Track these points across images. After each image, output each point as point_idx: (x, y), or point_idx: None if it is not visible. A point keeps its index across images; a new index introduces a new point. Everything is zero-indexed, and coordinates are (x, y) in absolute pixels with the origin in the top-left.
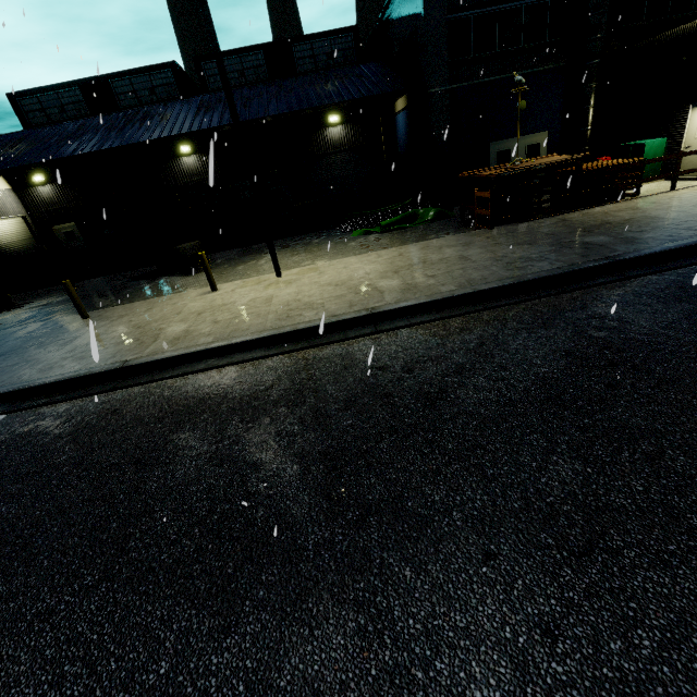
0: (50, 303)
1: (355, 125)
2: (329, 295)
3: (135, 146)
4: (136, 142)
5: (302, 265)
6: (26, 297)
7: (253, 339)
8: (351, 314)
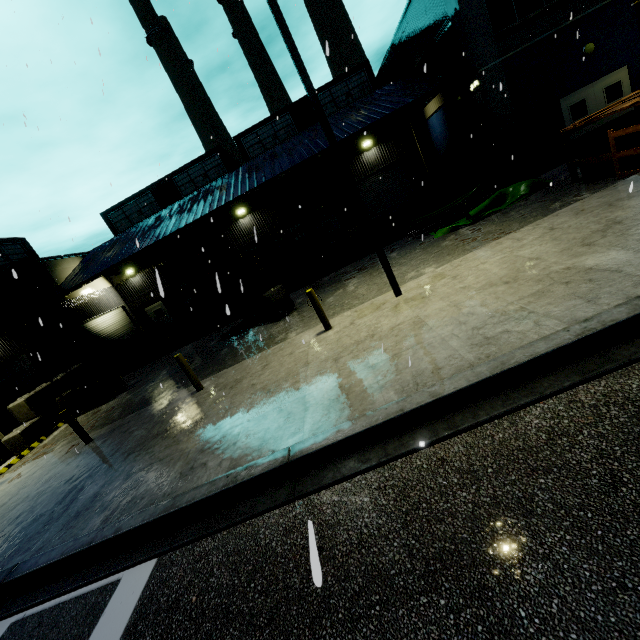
0: (157, 378)
1: (388, 143)
2: (516, 296)
3: (205, 217)
4: (206, 213)
5: (407, 278)
6: (135, 376)
7: (471, 383)
8: (619, 310)
